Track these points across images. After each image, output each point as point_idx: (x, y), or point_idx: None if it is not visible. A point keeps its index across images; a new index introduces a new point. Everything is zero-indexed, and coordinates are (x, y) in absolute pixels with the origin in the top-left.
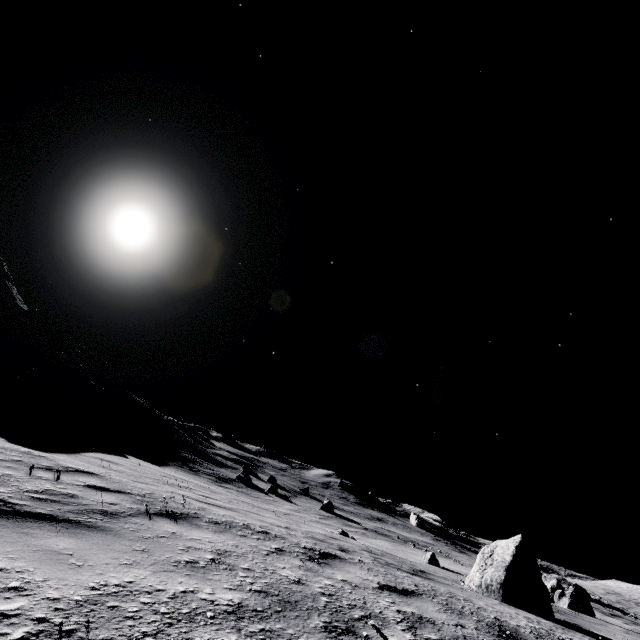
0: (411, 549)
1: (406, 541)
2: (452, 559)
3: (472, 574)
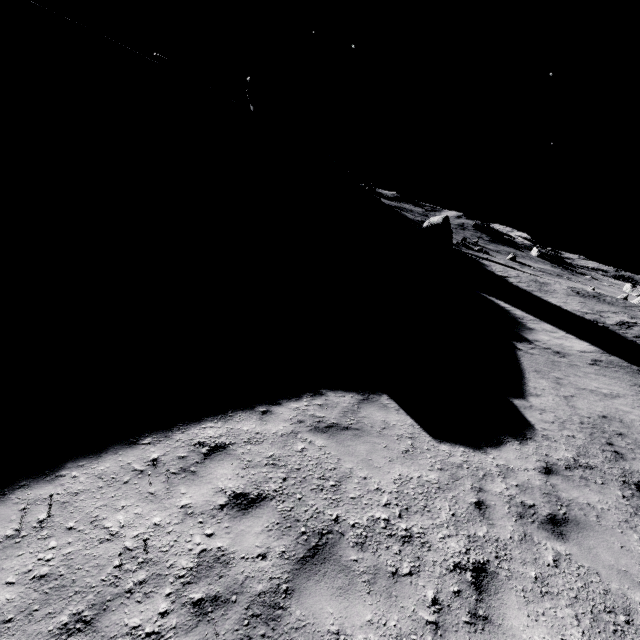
0: (571, 282)
1: (560, 276)
2: (587, 285)
3: (635, 301)
